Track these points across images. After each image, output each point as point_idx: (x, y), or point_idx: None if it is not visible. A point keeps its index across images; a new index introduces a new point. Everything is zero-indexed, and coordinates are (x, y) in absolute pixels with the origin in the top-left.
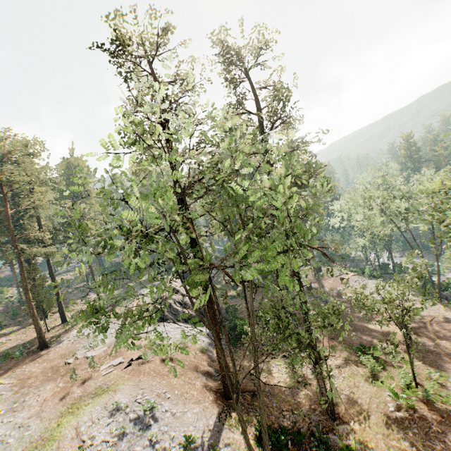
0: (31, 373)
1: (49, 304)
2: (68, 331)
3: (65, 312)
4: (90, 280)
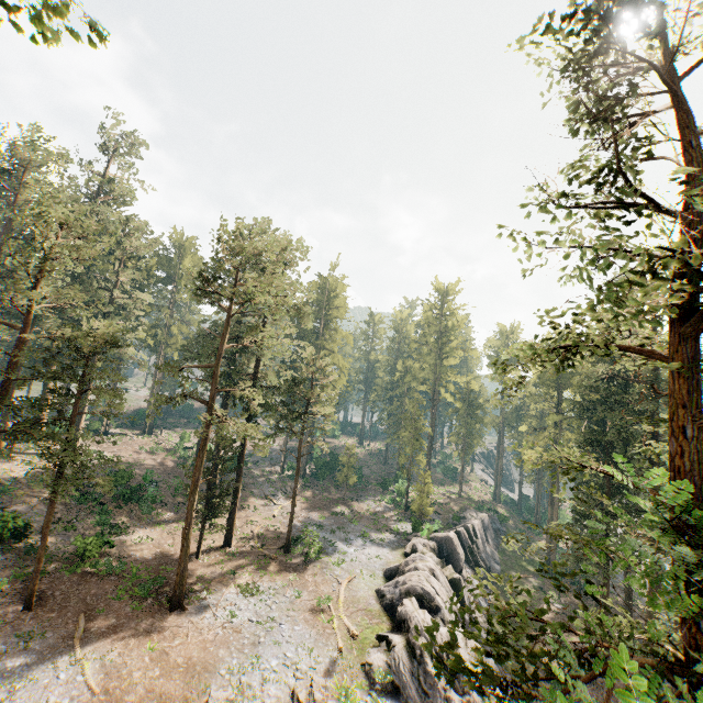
0: (127, 685)
1: (218, 511)
2: (223, 581)
3: (234, 529)
4: (287, 467)
